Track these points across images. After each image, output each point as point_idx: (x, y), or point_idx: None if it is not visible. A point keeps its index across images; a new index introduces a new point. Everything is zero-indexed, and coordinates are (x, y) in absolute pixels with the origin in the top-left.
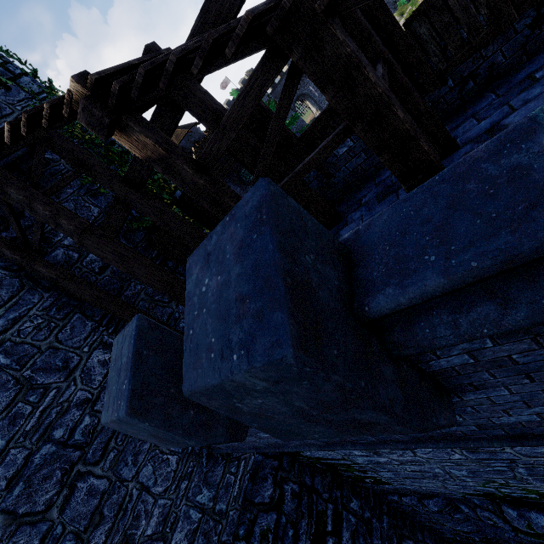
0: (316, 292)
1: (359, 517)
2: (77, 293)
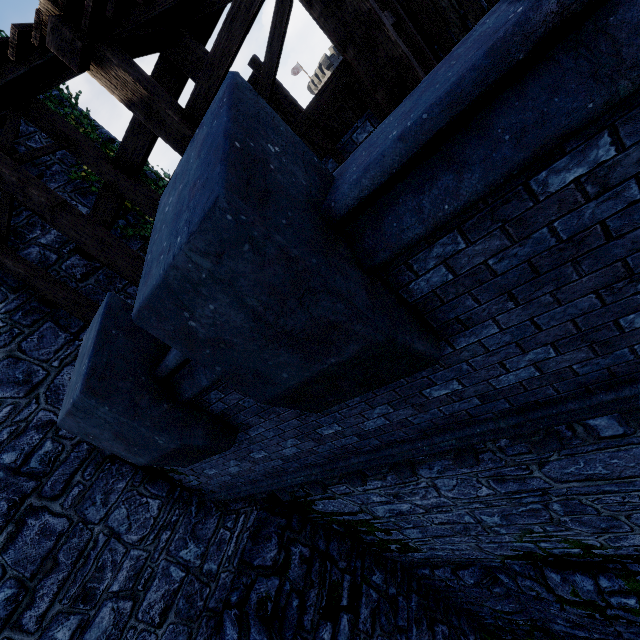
0: (273, 173)
1: (382, 593)
2: (50, 296)
